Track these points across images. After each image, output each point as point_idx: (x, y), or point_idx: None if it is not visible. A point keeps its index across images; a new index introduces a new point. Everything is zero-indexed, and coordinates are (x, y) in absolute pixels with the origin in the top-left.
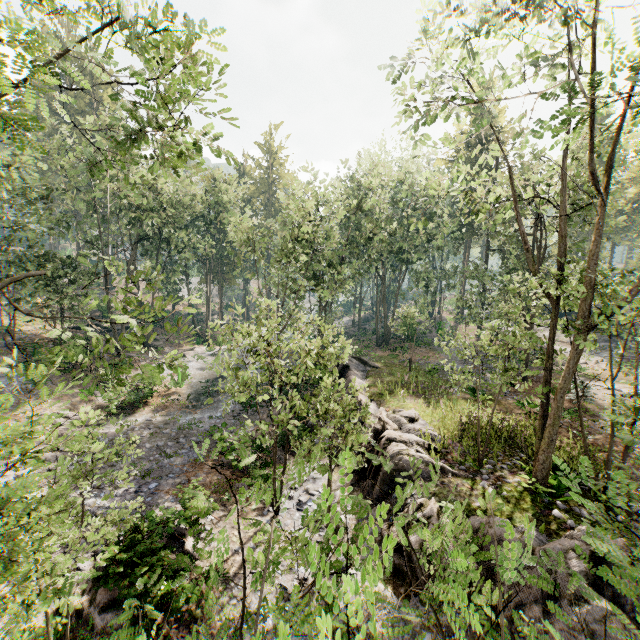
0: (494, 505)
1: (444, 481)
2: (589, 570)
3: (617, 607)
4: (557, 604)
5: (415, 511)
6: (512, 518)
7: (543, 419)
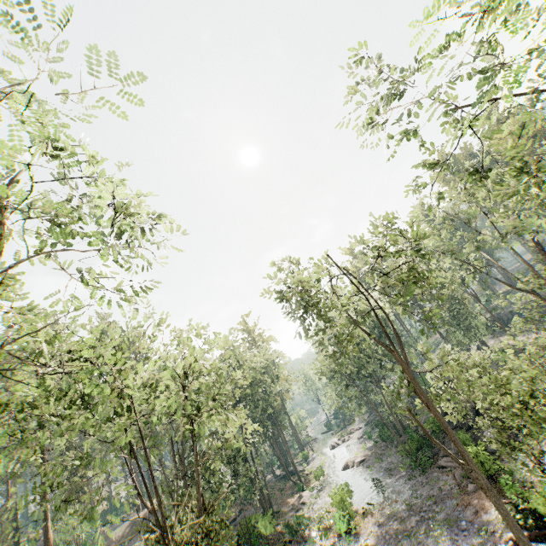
0: None
1: None
2: None
3: None
4: None
5: None
6: None
7: None
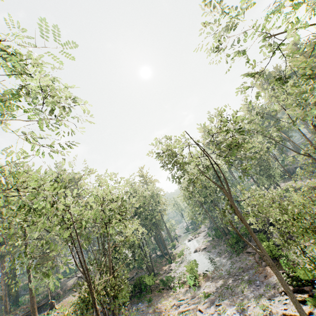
0: None
1: None
2: None
3: None
4: None
5: None
6: None
7: None
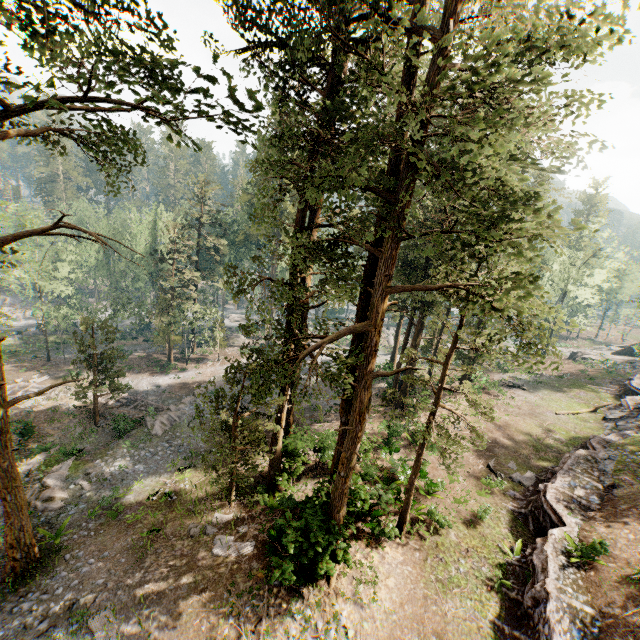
0: None
1: None
2: None
3: None
4: None
5: None
6: None
7: None
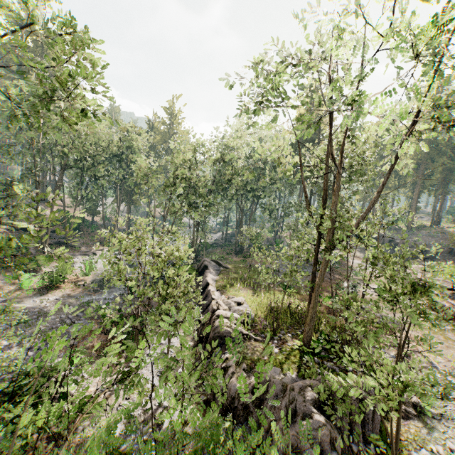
0: (275, 359)
1: (248, 344)
2: (318, 399)
3: (331, 421)
4: (294, 420)
5: (223, 363)
6: (284, 368)
7: (310, 304)
